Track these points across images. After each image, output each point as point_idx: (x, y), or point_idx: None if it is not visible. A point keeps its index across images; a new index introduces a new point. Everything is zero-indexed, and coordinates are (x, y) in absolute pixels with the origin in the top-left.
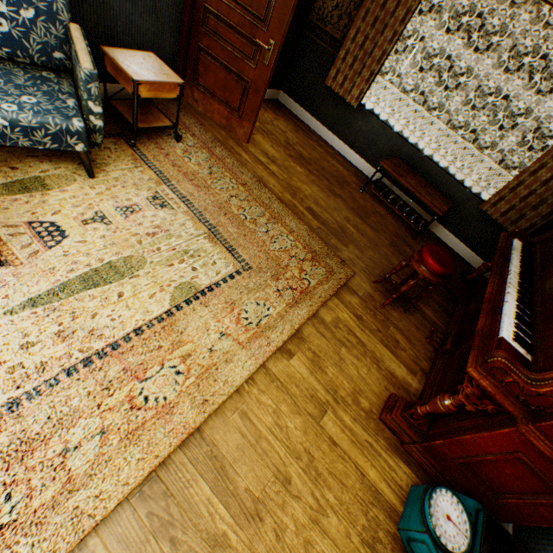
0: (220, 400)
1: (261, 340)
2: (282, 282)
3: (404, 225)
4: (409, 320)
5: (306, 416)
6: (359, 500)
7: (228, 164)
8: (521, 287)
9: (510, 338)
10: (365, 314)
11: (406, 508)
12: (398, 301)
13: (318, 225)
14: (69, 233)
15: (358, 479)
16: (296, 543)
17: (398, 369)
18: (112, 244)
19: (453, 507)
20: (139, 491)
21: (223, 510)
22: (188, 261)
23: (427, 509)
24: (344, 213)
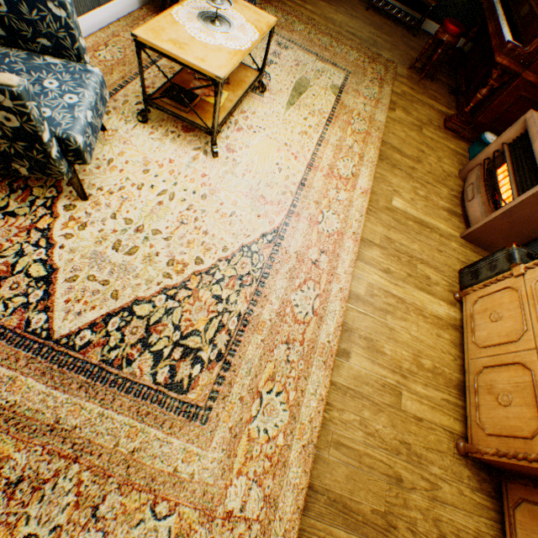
0: (382, 129)
1: (379, 105)
2: (368, 78)
3: (404, 29)
4: (435, 86)
5: (415, 132)
6: (451, 155)
7: (287, 12)
8: (507, 21)
9: (510, 41)
10: (413, 87)
11: (470, 153)
12: (425, 77)
13: (359, 42)
14: (267, 74)
15: (447, 149)
16: (436, 167)
17: (442, 109)
18: (287, 75)
19: (492, 138)
20: (378, 159)
21: (407, 161)
22: (322, 76)
23: (483, 138)
24: (367, 30)
